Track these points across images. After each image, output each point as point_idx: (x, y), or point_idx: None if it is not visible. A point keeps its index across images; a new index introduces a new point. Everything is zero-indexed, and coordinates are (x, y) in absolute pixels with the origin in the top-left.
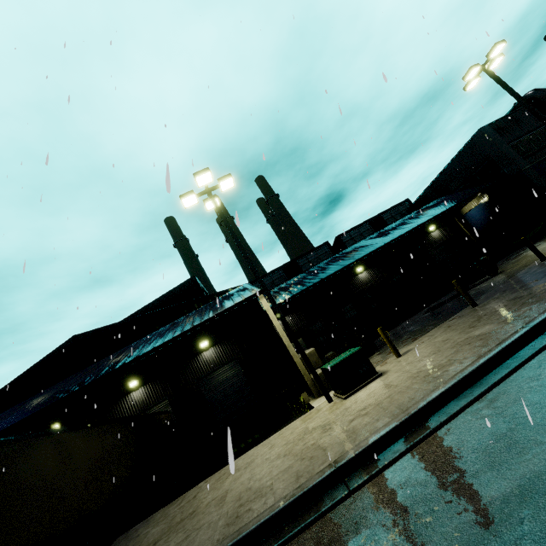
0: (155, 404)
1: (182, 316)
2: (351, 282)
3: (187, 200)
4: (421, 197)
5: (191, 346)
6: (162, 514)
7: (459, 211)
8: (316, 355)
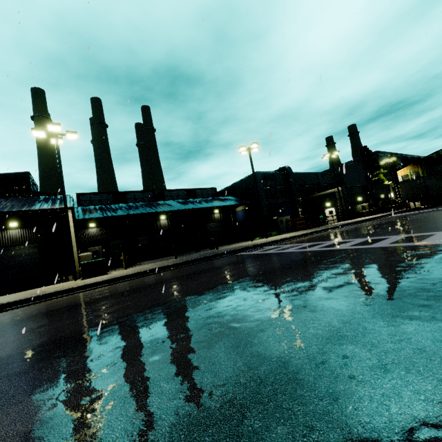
0: None
1: (2, 198)
2: (153, 223)
3: (37, 132)
4: (223, 190)
5: (0, 222)
6: None
7: (235, 208)
8: (91, 257)
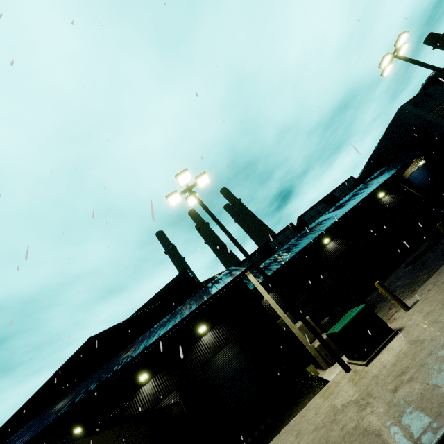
0: (165, 396)
1: (180, 306)
2: (321, 253)
3: (172, 198)
4: (362, 173)
5: (191, 333)
6: None
7: (401, 176)
8: (313, 323)
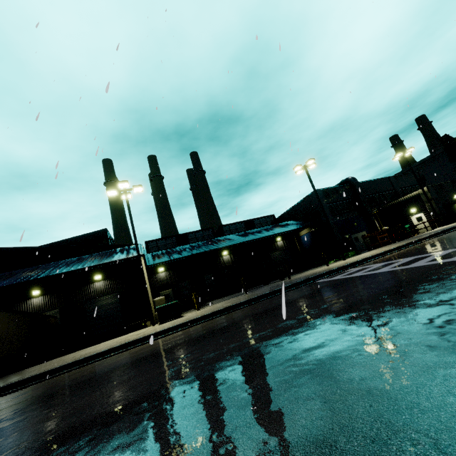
0: (48, 310)
1: (88, 255)
2: (217, 260)
3: (110, 192)
4: (281, 216)
5: (88, 276)
6: (38, 365)
7: (298, 233)
8: (165, 301)
